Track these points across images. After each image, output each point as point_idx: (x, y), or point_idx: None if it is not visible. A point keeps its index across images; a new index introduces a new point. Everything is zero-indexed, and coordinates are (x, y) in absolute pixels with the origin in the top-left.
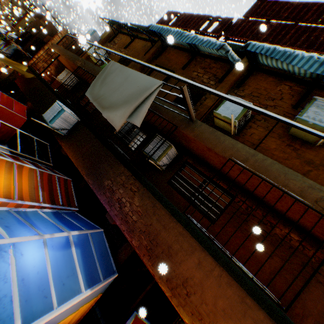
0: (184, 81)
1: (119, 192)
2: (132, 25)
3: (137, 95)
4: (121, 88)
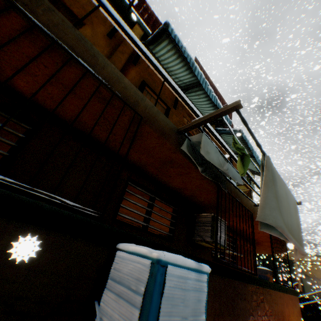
0: (236, 160)
1: (259, 315)
2: None
3: (297, 216)
4: (291, 209)
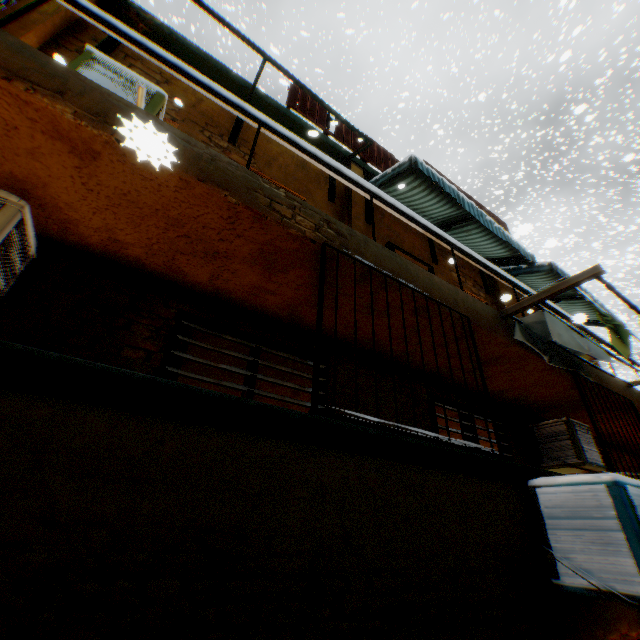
0: (570, 320)
1: None
2: (206, 54)
3: None
4: None
